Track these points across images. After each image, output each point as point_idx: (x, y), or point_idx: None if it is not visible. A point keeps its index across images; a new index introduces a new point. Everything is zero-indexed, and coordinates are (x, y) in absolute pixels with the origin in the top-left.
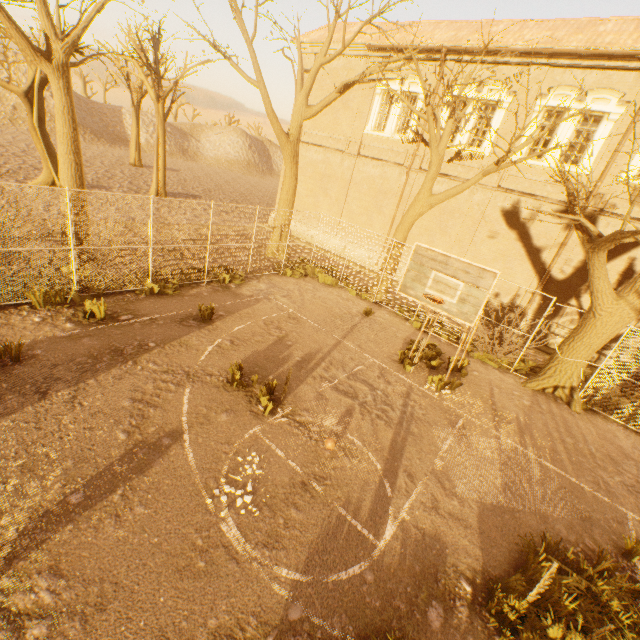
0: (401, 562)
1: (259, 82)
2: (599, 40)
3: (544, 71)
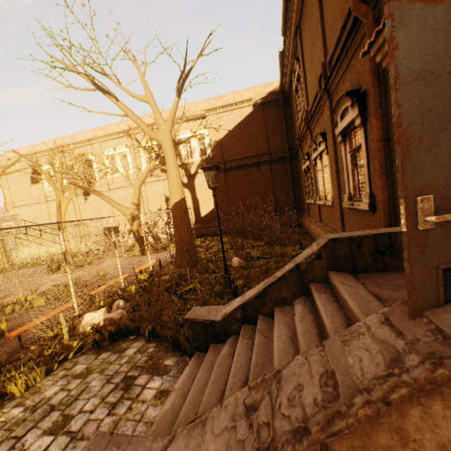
0: None
1: None
2: (108, 131)
3: (99, 145)
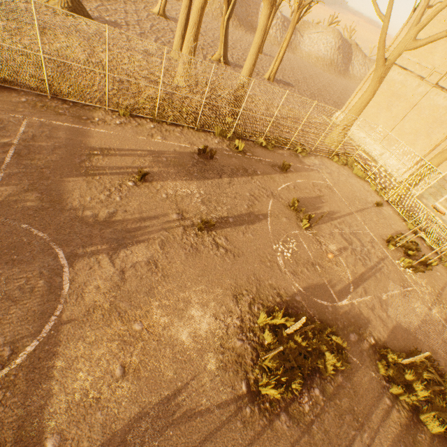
0: (345, 314)
1: (386, 17)
2: None
3: None
